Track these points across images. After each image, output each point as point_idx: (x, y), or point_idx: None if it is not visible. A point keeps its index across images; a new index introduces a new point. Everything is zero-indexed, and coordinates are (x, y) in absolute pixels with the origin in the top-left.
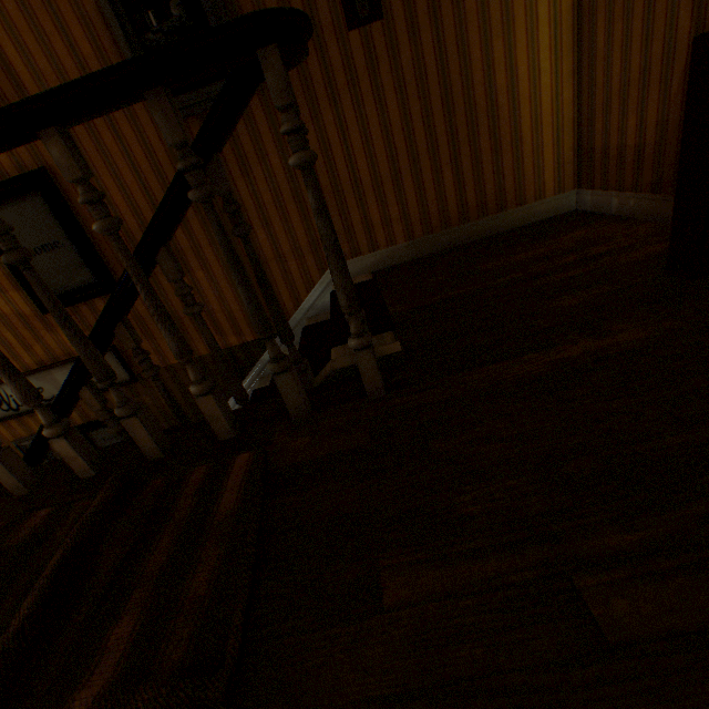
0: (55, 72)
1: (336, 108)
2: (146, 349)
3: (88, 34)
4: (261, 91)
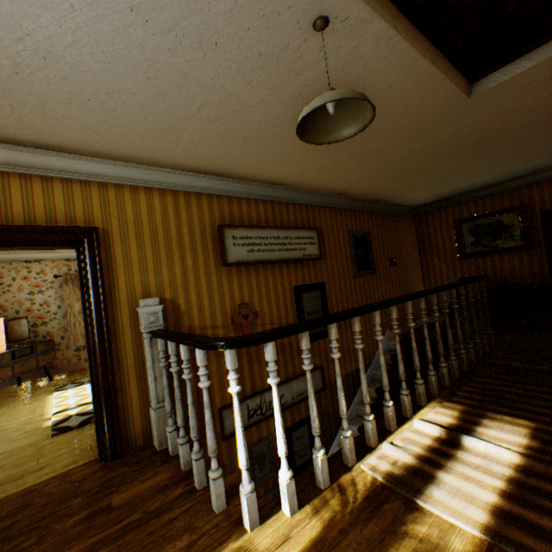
0: (334, 255)
1: (388, 283)
2: (330, 368)
3: (344, 249)
4: (375, 274)
